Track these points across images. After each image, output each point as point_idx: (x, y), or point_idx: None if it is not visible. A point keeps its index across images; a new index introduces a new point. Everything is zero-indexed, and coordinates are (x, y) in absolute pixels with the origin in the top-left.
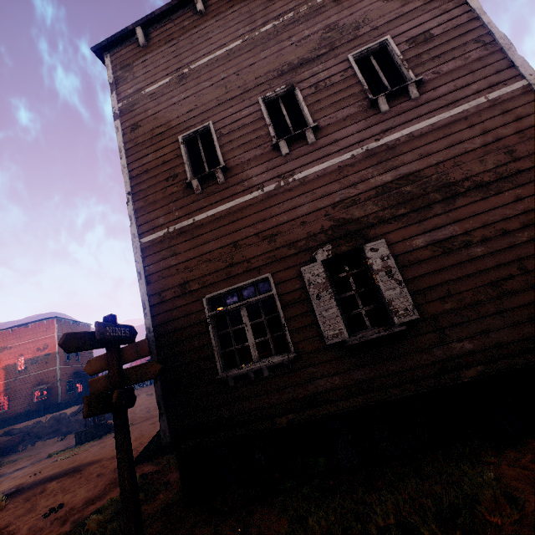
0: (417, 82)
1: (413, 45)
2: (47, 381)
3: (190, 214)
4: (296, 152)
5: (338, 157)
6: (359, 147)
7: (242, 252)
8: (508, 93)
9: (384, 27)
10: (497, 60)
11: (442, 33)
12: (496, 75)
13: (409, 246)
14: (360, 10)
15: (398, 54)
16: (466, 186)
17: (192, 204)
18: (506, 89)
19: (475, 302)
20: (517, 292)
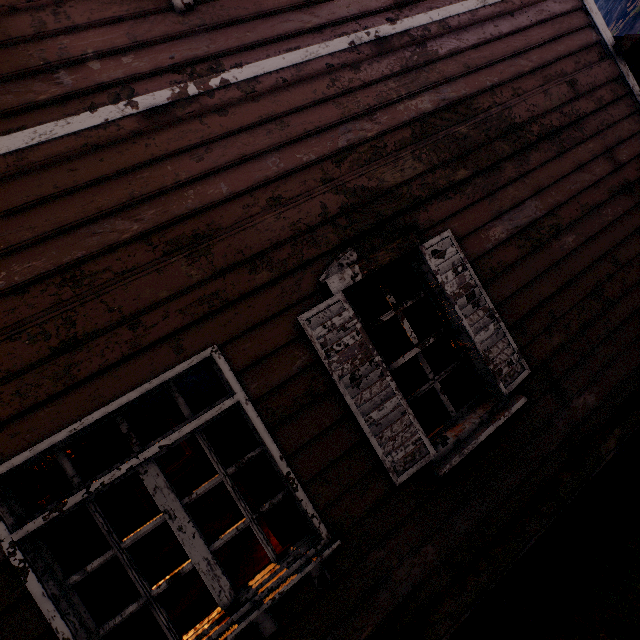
0: None
1: None
2: None
3: None
4: (213, 9)
5: (322, 42)
6: (362, 29)
7: (102, 298)
8: None
9: None
10: None
11: None
12: None
13: (486, 240)
14: None
15: None
16: (537, 133)
17: None
18: None
19: (584, 325)
20: (618, 300)
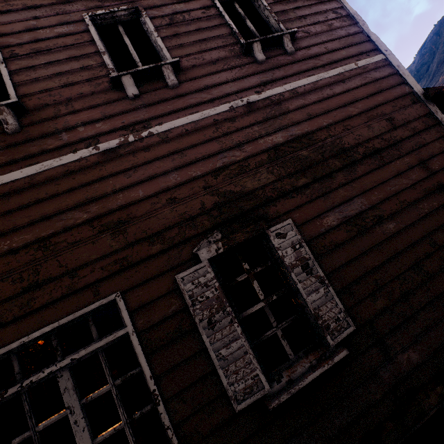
0: (291, 35)
1: (278, 0)
2: None
3: None
4: (150, 95)
5: (212, 108)
6: (238, 98)
7: (57, 258)
8: (372, 63)
9: None
10: (356, 32)
11: None
12: (359, 46)
13: (320, 226)
14: None
15: (265, 4)
16: (362, 153)
17: None
18: (370, 60)
19: (405, 293)
20: (438, 274)
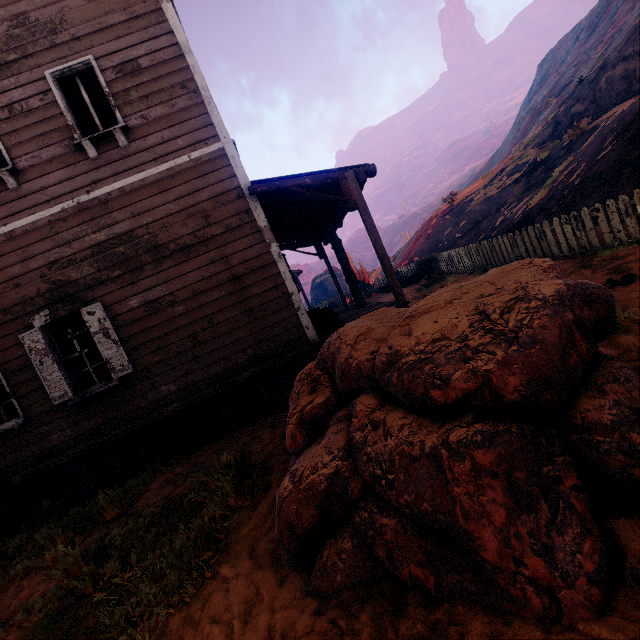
0: (123, 128)
1: (120, 75)
2: None
3: None
4: None
5: (47, 209)
6: (71, 199)
7: None
8: (208, 154)
9: (88, 39)
10: (200, 114)
11: (151, 67)
12: (199, 132)
13: (125, 307)
14: (57, 3)
15: (103, 85)
16: (172, 249)
17: None
18: (206, 150)
19: (178, 352)
20: (208, 342)
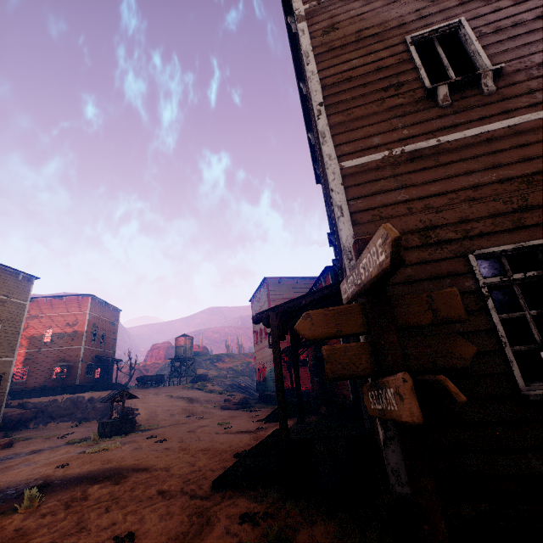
0: None
1: None
2: (69, 359)
3: (429, 133)
4: None
5: None
6: None
7: None
8: None
9: None
10: None
11: None
12: None
13: None
14: None
15: None
16: None
17: (433, 120)
18: None
19: None
20: None
